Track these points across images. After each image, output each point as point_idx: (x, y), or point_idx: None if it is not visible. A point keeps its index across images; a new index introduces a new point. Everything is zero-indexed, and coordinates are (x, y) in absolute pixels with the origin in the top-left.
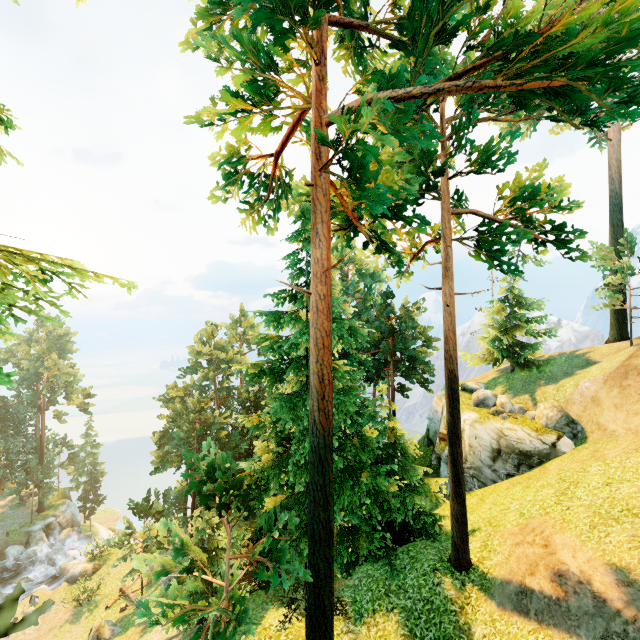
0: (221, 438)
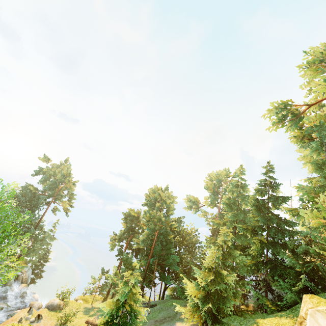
0: (170, 238)
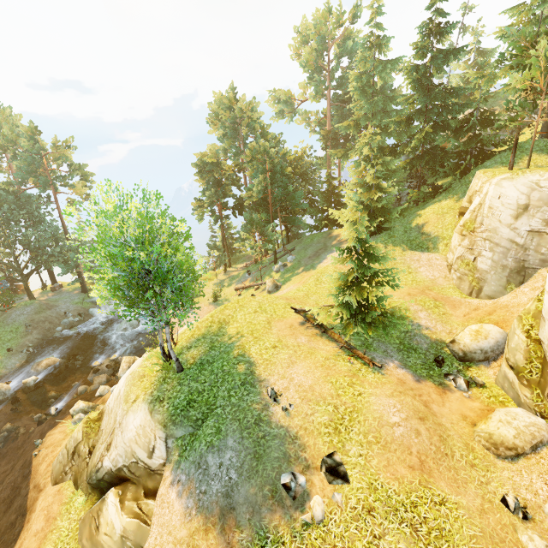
0: (287, 173)
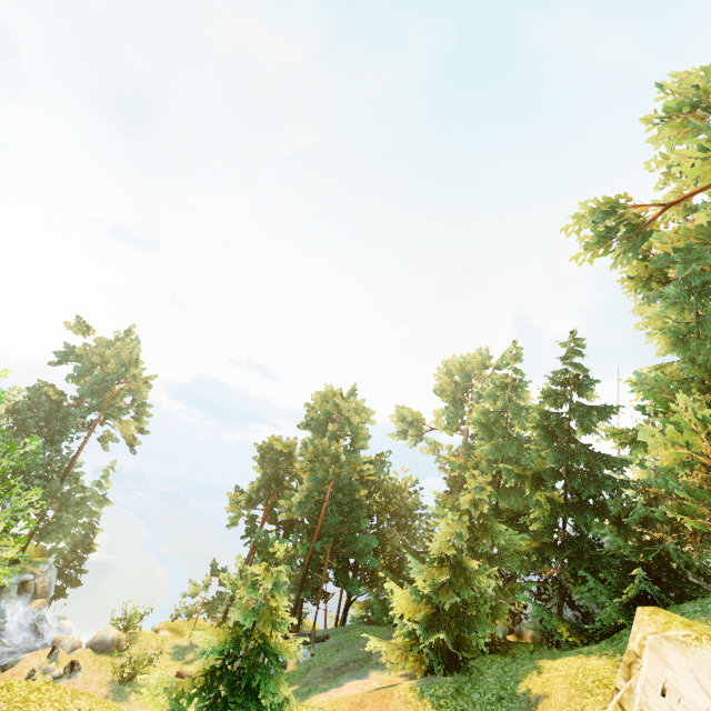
0: (359, 498)
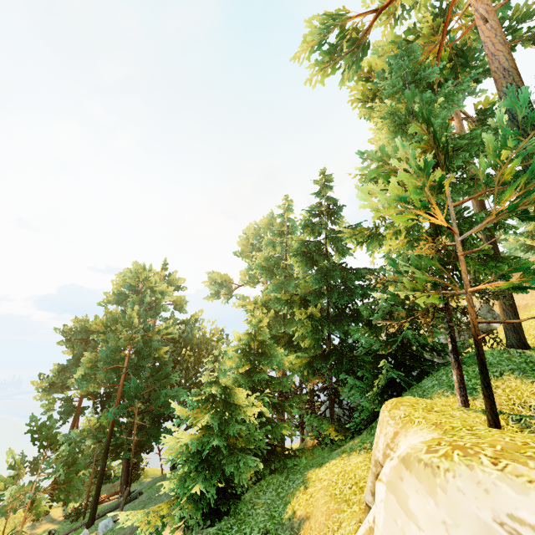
0: (160, 356)
